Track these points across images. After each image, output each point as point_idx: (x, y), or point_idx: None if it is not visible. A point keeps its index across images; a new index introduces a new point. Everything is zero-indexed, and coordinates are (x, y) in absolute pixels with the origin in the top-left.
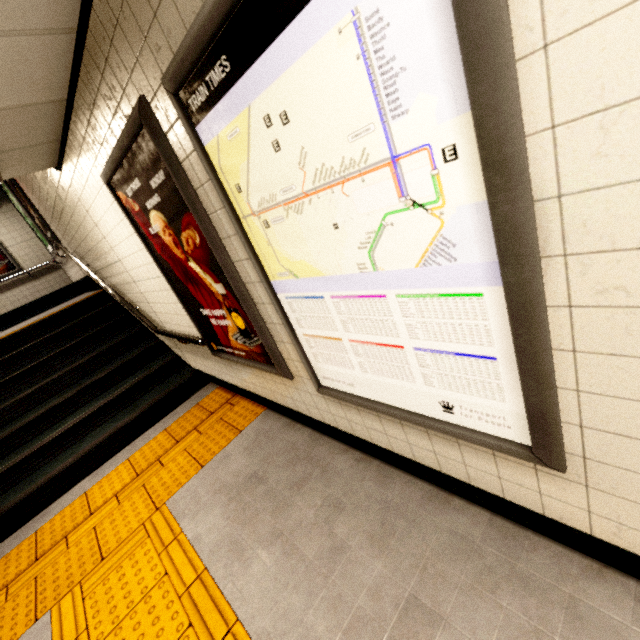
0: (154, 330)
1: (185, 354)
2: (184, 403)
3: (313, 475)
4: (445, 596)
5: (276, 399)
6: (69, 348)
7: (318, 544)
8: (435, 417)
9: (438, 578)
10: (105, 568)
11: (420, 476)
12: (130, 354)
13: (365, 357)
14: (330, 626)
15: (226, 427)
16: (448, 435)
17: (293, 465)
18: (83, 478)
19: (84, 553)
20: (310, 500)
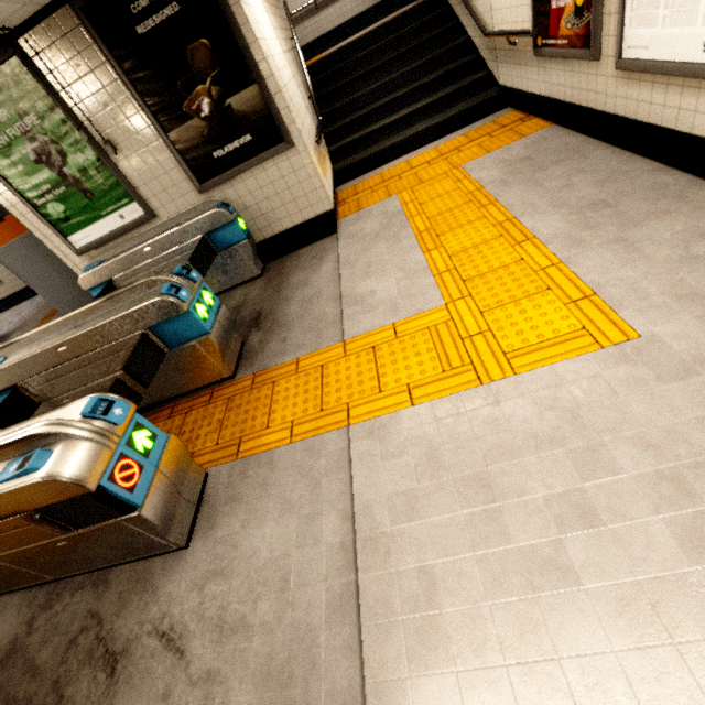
0: (484, 33)
1: (500, 67)
2: (481, 120)
3: (572, 158)
4: (624, 201)
5: (571, 98)
6: (405, 52)
7: (557, 183)
8: (694, 62)
9: (626, 196)
10: (423, 185)
11: (658, 159)
12: (450, 66)
13: (670, 8)
14: (547, 205)
15: (514, 134)
16: (695, 76)
17: (559, 154)
18: (404, 155)
19: (410, 181)
20: (562, 168)
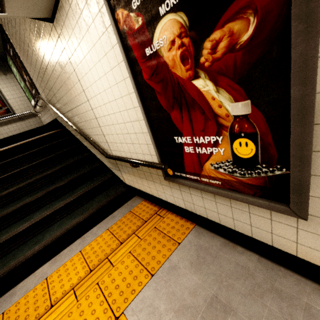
0: (105, 155)
1: (124, 174)
2: (119, 209)
3: (297, 319)
4: None
5: (235, 226)
6: (41, 162)
7: None
8: None
9: None
10: None
11: None
12: (81, 170)
13: None
14: None
15: (163, 236)
16: None
17: (260, 297)
18: (44, 262)
19: None
20: None
